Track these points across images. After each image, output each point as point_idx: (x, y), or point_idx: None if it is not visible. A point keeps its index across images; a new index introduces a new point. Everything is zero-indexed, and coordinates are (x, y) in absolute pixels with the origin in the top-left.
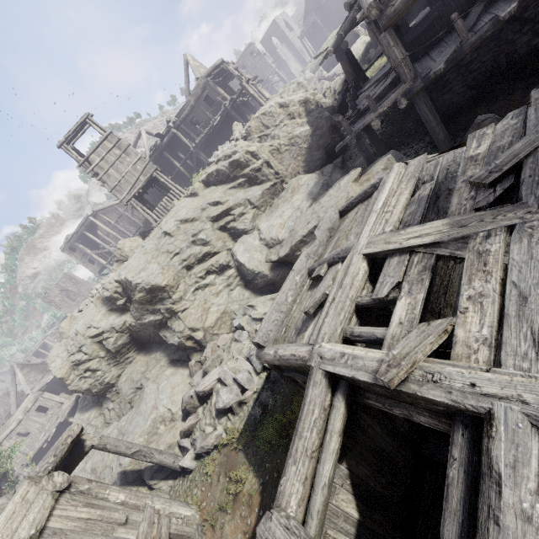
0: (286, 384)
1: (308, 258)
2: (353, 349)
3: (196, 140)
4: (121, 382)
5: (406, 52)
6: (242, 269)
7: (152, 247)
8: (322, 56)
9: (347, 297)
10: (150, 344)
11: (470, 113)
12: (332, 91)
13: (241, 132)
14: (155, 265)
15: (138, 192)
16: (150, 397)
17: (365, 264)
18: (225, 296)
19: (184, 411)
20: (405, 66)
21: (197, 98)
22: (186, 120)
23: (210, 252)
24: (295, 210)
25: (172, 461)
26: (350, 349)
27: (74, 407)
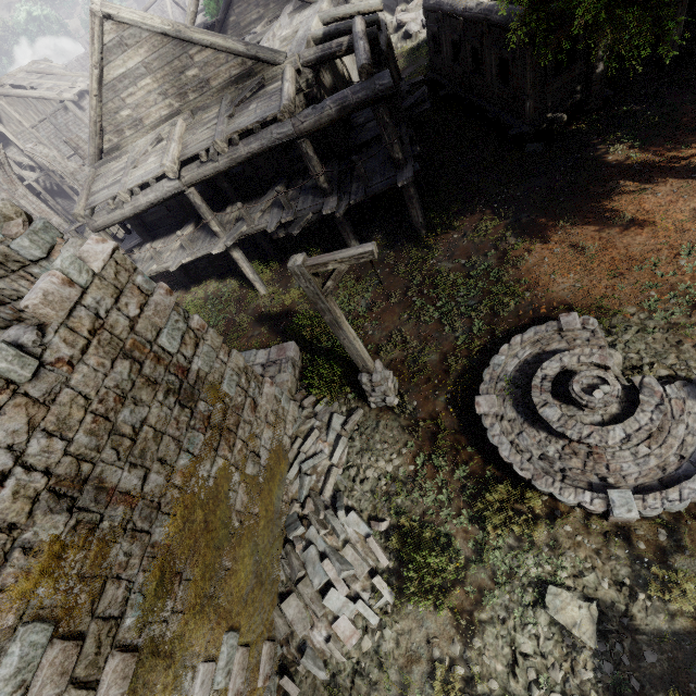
0: None
1: None
2: None
3: None
4: None
5: None
6: None
7: None
8: None
9: None
10: None
11: None
12: None
13: None
14: None
15: None
16: None
17: None
18: None
19: None
20: None
21: None
22: None
23: None
24: None
25: None
26: None
27: None
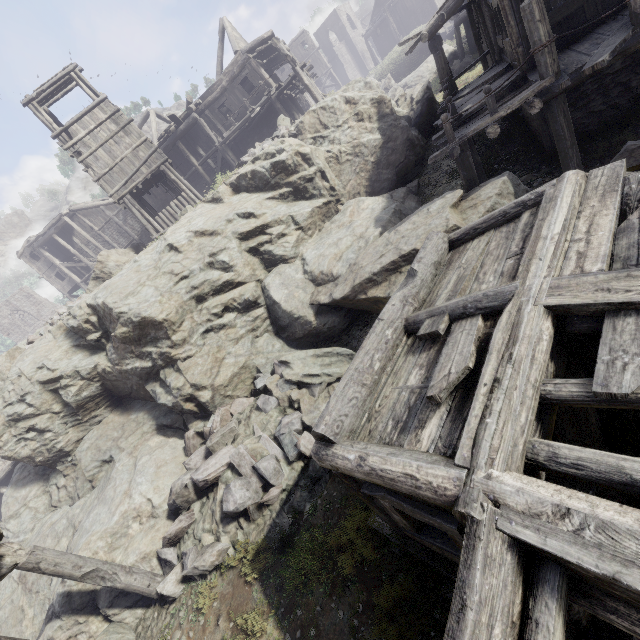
0: (333, 483)
1: (405, 303)
2: (591, 504)
3: (225, 133)
4: (81, 450)
5: (552, 34)
6: (275, 310)
7: (150, 263)
8: (391, 61)
9: (527, 381)
10: (130, 400)
11: (608, 139)
12: (408, 99)
13: (288, 129)
14: (151, 290)
15: (136, 188)
16: (122, 478)
17: (550, 323)
18: (247, 343)
19: (172, 506)
20: (549, 53)
21: (232, 78)
22: (213, 106)
23: (232, 280)
24: (356, 239)
25: (145, 584)
26: (582, 500)
27: (11, 472)
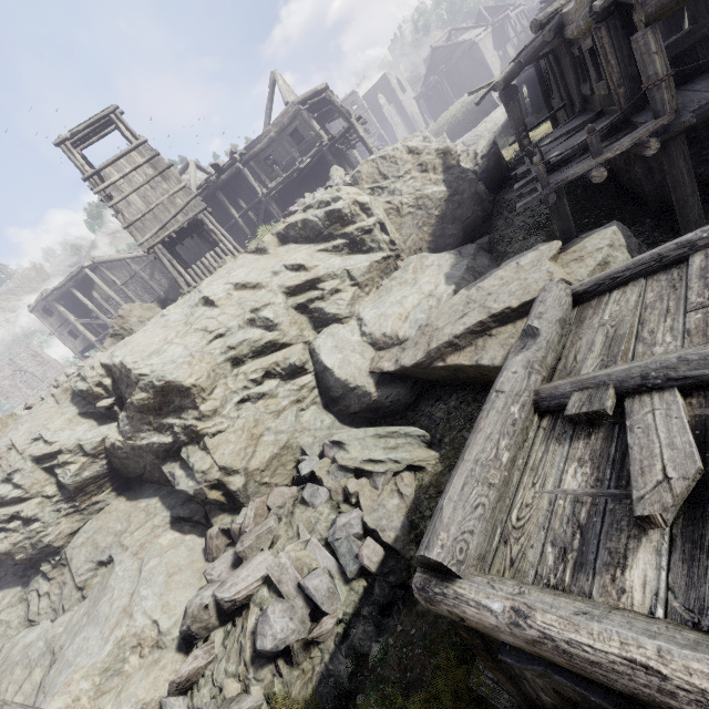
0: (409, 615)
1: (531, 370)
2: None
3: (270, 184)
4: (74, 546)
5: (670, 68)
6: (325, 378)
7: (180, 318)
8: (446, 121)
9: None
10: (141, 483)
11: None
12: (471, 154)
13: (343, 179)
14: (179, 348)
15: (170, 237)
16: (121, 588)
17: None
18: (290, 418)
19: (186, 634)
20: (667, 88)
21: (281, 129)
22: (259, 157)
23: (276, 341)
24: (425, 297)
25: None
26: None
27: None
